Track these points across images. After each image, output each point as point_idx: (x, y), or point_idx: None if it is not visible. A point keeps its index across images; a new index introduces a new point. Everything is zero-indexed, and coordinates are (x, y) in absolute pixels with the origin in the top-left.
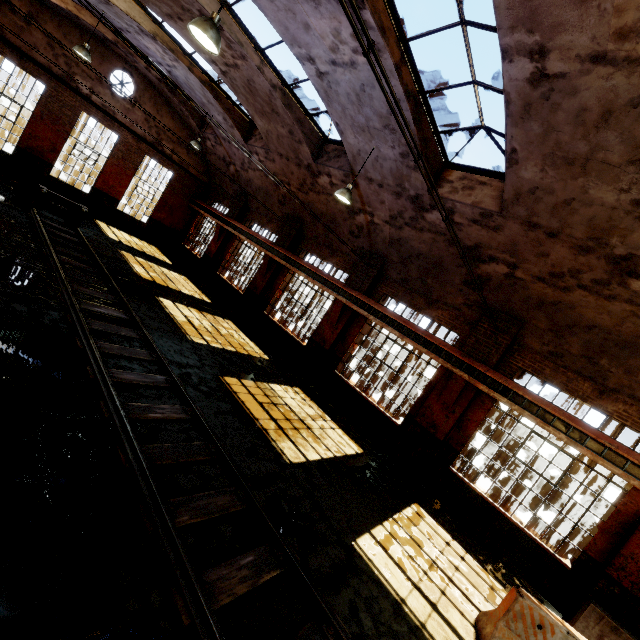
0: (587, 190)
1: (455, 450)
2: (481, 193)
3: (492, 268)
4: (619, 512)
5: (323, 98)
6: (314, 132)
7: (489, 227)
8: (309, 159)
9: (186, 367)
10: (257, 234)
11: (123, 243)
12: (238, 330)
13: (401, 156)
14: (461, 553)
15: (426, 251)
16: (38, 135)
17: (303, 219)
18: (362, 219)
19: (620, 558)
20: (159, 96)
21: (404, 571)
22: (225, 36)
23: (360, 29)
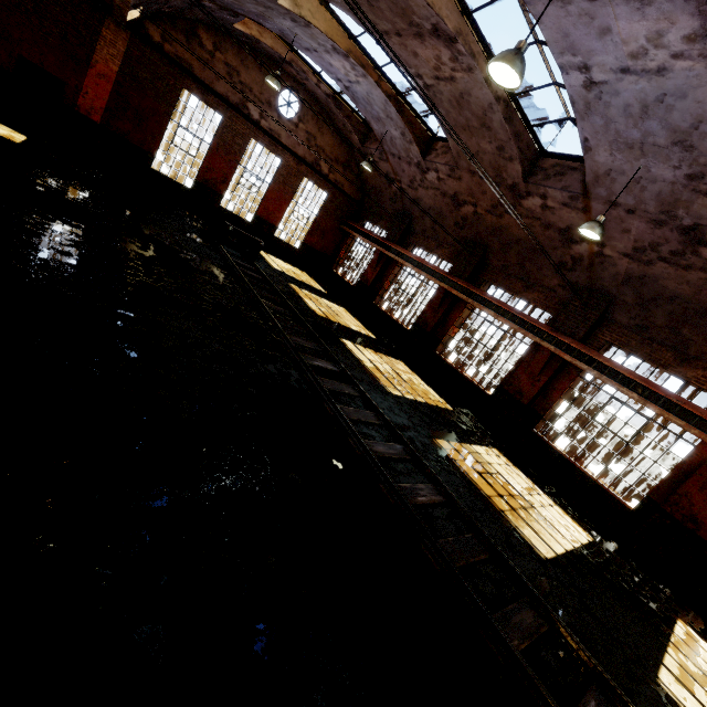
0: None
1: None
2: None
3: None
4: None
5: (577, 111)
6: (530, 146)
7: None
8: (517, 178)
9: (405, 429)
10: (426, 262)
11: (286, 273)
12: (412, 373)
13: (687, 178)
14: None
15: (688, 294)
16: (213, 167)
17: (488, 245)
18: (583, 249)
19: None
20: (321, 112)
21: None
22: (455, 48)
23: None
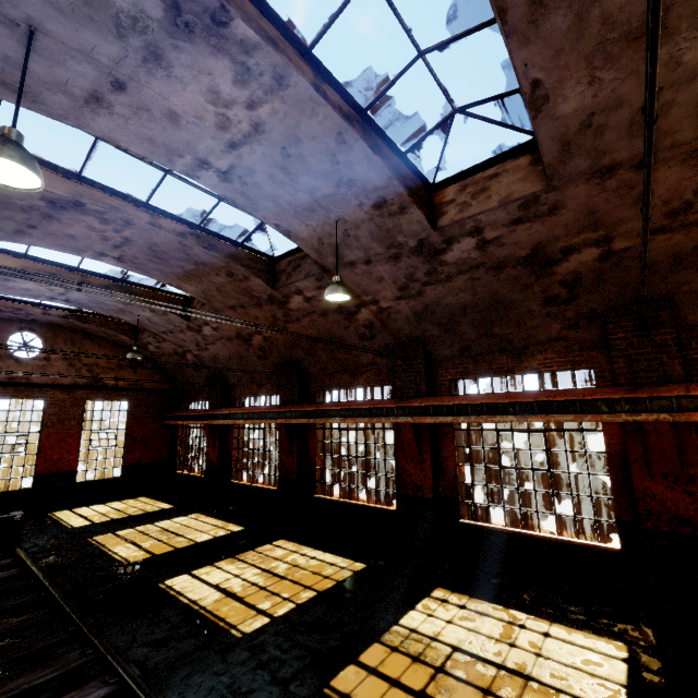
0: (678, 60)
1: None
2: (501, 186)
3: (574, 262)
4: None
5: (244, 205)
6: (255, 259)
7: (541, 215)
8: (266, 290)
9: None
10: (254, 408)
11: (96, 523)
12: (299, 547)
13: (376, 208)
14: None
15: (469, 299)
16: None
17: (297, 359)
18: (366, 314)
19: None
20: (74, 334)
21: None
22: (91, 211)
23: (241, 62)
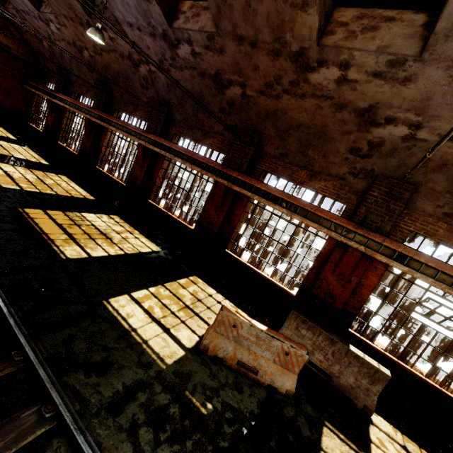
0: None
1: (228, 238)
2: (205, 18)
3: (232, 92)
4: (321, 254)
5: None
6: None
7: (217, 50)
8: (84, 15)
9: None
10: (77, 102)
11: None
12: (70, 182)
13: None
14: (220, 300)
15: (191, 89)
16: None
17: (109, 82)
18: (144, 70)
19: (318, 281)
20: None
21: (150, 313)
22: None
23: None
